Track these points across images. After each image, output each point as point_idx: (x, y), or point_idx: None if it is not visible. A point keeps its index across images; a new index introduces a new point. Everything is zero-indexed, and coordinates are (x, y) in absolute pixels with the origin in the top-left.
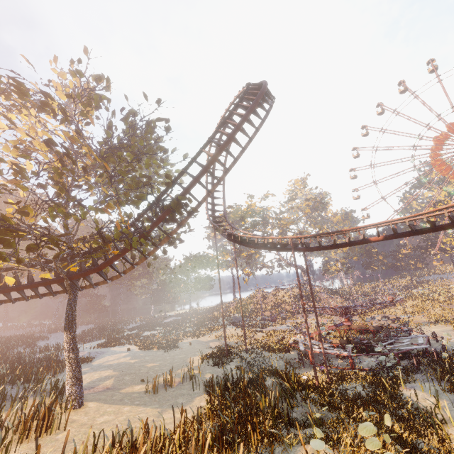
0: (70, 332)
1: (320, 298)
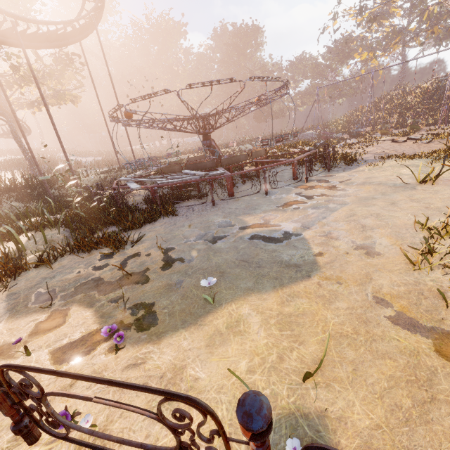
0: (17, 143)
1: None
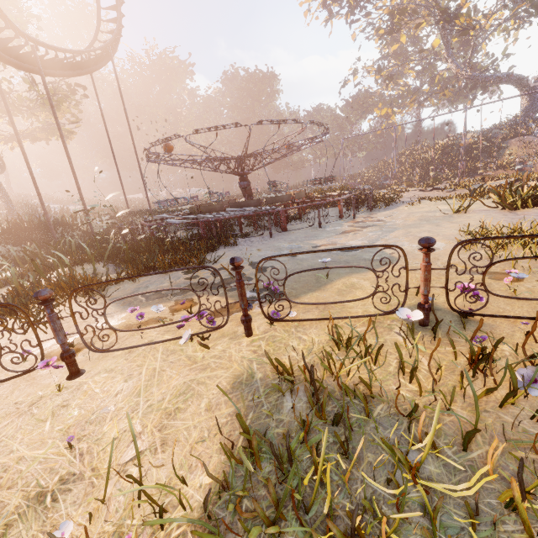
0: None
1: (501, 148)
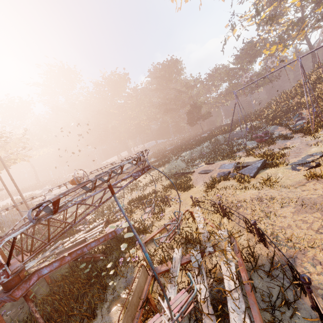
0: None
1: None
